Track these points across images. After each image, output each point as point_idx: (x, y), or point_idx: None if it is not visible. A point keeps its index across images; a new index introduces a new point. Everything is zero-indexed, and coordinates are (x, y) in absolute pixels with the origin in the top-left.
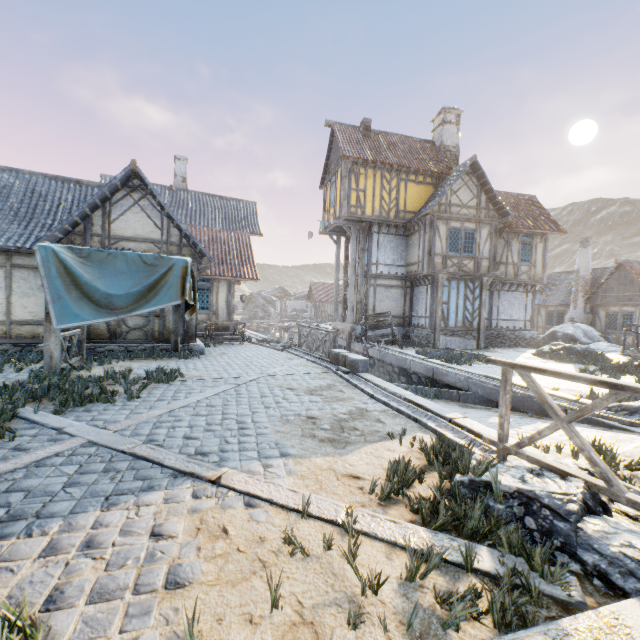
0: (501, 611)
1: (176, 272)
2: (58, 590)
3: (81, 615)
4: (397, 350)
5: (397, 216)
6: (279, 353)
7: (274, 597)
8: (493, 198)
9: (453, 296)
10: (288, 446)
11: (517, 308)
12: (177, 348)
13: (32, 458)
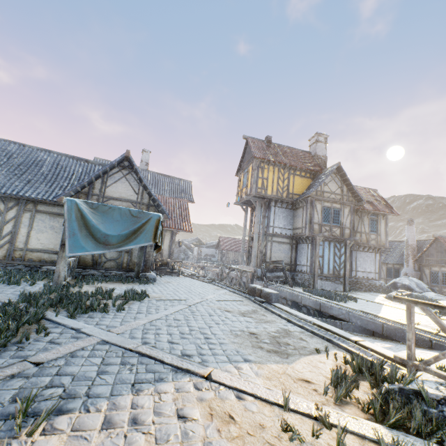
0: None
1: (152, 222)
2: None
3: None
4: (290, 288)
5: (288, 196)
6: (207, 284)
7: None
8: (351, 189)
9: (326, 252)
10: (246, 354)
11: (369, 263)
12: (138, 276)
13: (66, 350)
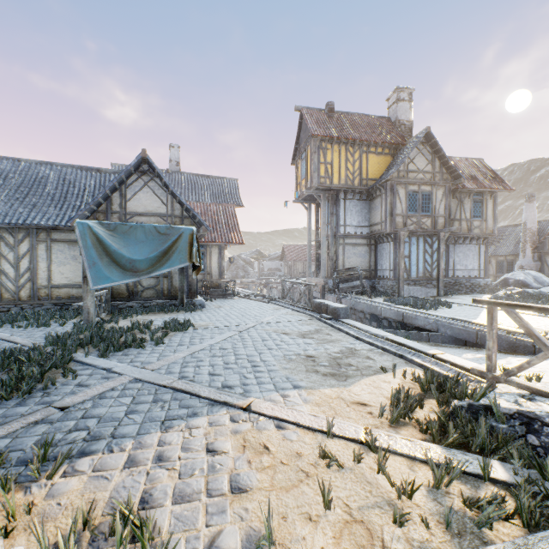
0: (529, 513)
1: (184, 239)
2: (147, 493)
3: (171, 512)
4: (367, 299)
5: (360, 183)
6: (266, 305)
7: (326, 499)
8: (446, 163)
9: (413, 250)
10: (297, 380)
11: (471, 259)
12: (183, 303)
13: (94, 392)
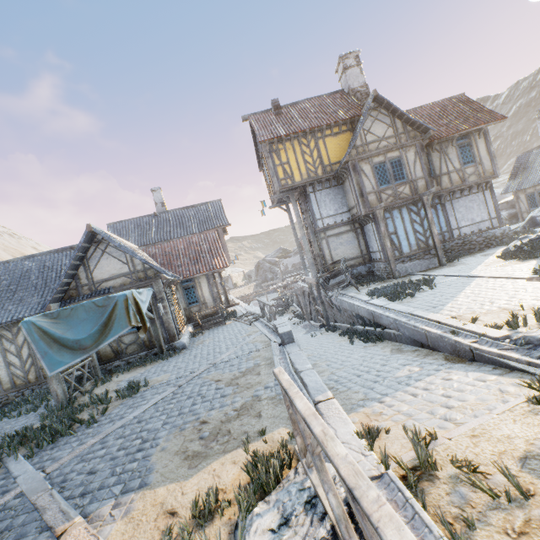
0: None
1: (120, 306)
2: None
3: None
4: (350, 295)
5: (324, 171)
6: (246, 329)
7: None
8: (408, 120)
9: (399, 224)
10: (153, 472)
11: (477, 210)
12: (162, 350)
13: None
